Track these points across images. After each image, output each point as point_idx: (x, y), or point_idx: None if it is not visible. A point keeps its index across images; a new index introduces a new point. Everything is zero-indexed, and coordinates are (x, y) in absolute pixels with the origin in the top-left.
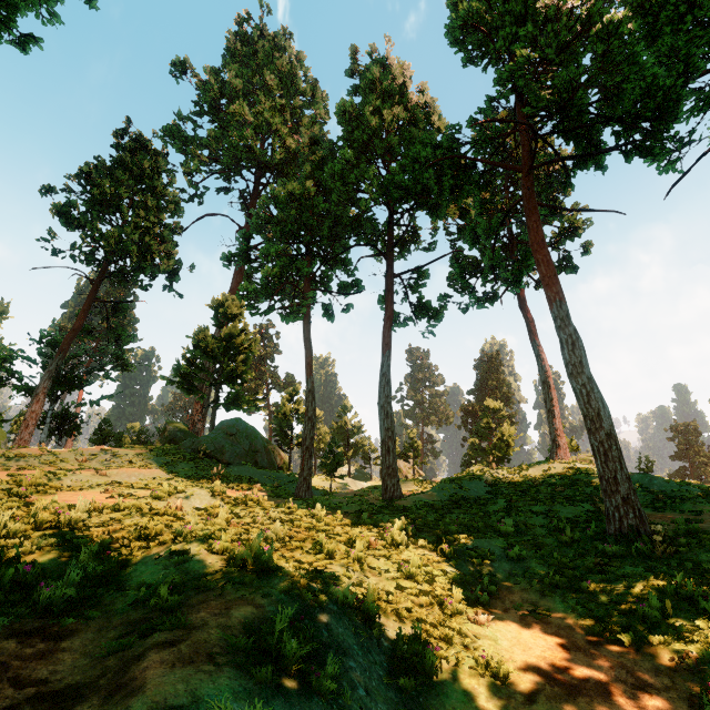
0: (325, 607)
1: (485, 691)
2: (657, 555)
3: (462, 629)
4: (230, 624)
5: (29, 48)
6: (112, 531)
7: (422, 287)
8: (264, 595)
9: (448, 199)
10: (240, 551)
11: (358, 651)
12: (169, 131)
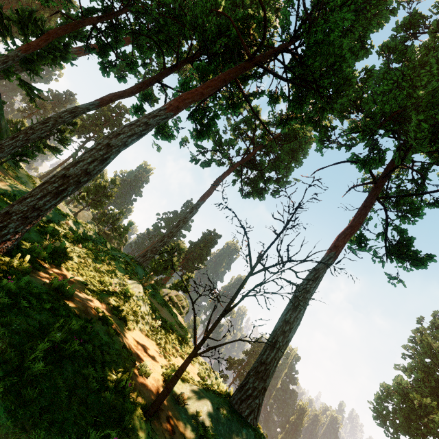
0: None
1: None
2: None
3: None
4: None
5: None
6: None
7: None
8: None
9: None
10: None
11: None
12: None
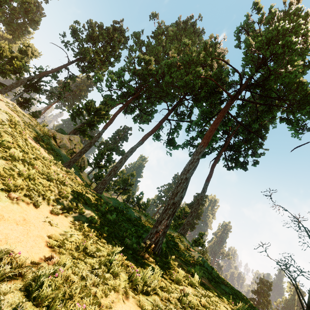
0: None
1: None
2: (137, 253)
3: None
4: None
5: None
6: None
7: (175, 131)
8: None
9: None
10: None
11: None
12: (136, 34)
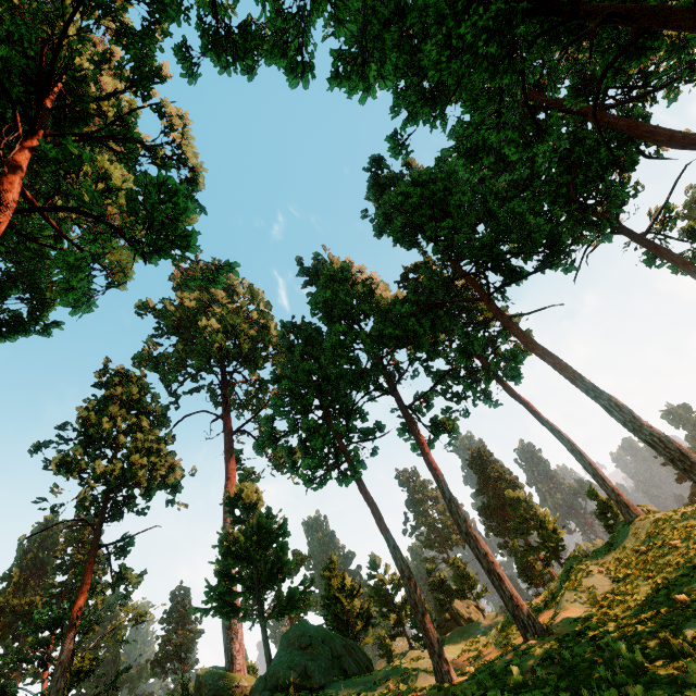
0: None
1: None
2: None
3: None
4: None
5: (50, 332)
6: None
7: (431, 408)
8: None
9: None
10: None
11: None
12: (139, 357)
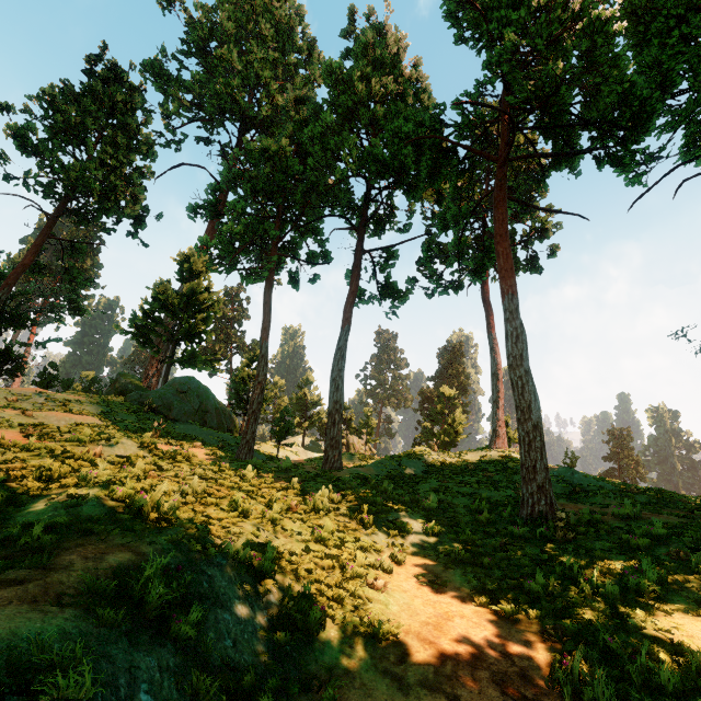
0: (213, 560)
1: (361, 650)
2: (557, 539)
3: (356, 592)
4: (98, 568)
5: None
6: (12, 470)
7: (390, 267)
8: (150, 543)
9: (427, 181)
10: (139, 500)
11: (239, 605)
12: (150, 66)
